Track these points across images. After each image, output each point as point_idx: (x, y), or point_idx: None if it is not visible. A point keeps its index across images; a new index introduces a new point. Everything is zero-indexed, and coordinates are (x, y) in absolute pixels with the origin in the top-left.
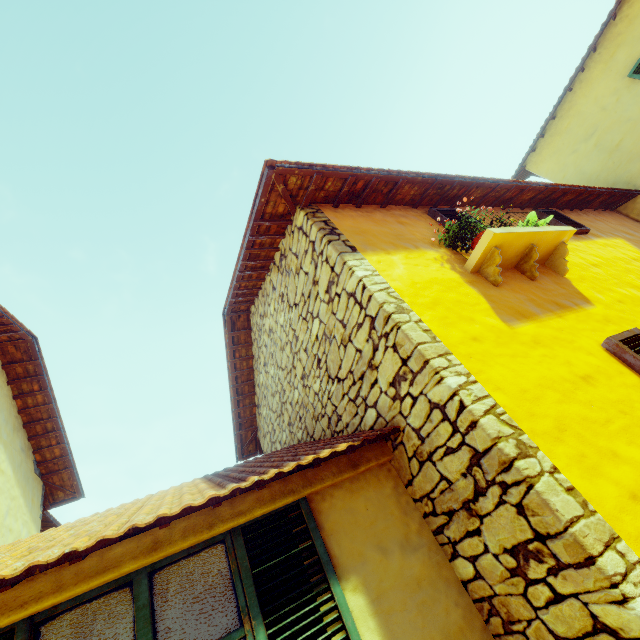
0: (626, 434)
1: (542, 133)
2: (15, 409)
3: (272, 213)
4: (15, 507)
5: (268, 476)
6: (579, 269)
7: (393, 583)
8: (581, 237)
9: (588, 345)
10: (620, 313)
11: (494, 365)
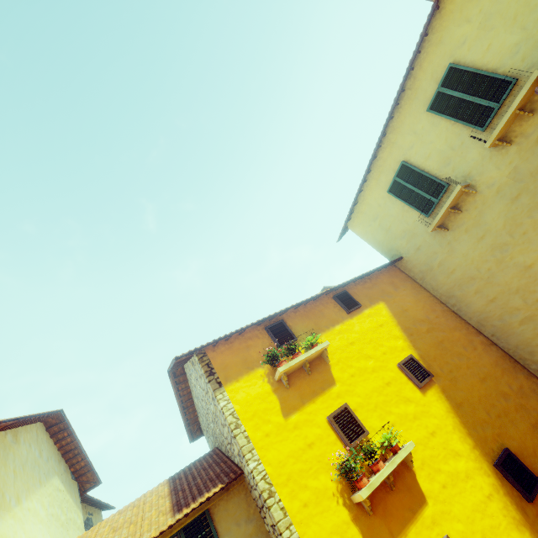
0: (315, 474)
1: (353, 209)
2: (56, 449)
3: None
4: (69, 505)
5: (189, 511)
6: (340, 352)
7: (241, 537)
8: (355, 313)
9: (320, 420)
10: (348, 387)
11: (271, 450)
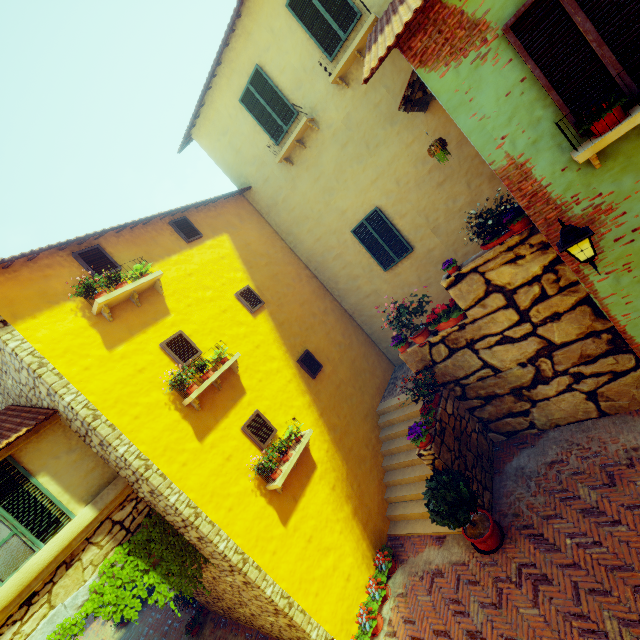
0: (147, 392)
1: (198, 112)
2: None
3: None
4: None
5: None
6: (177, 283)
7: (63, 466)
8: (196, 243)
9: (153, 348)
10: (184, 316)
11: (94, 381)
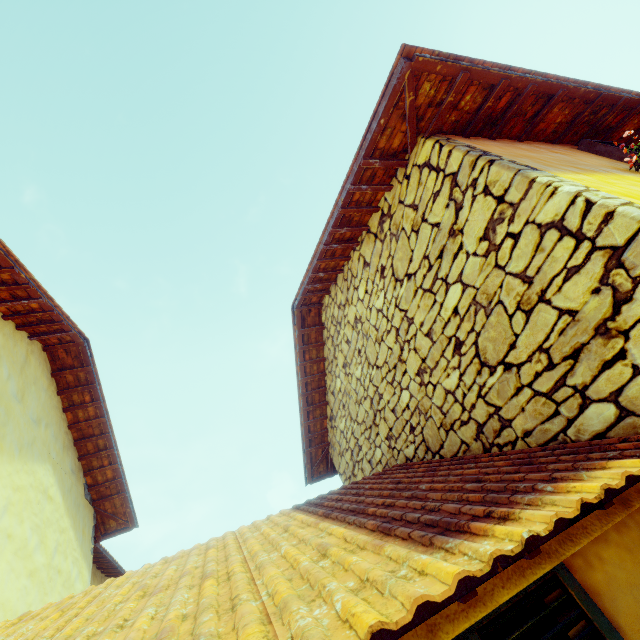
0: None
1: None
2: (65, 424)
3: (384, 149)
4: (64, 542)
5: (543, 528)
6: None
7: None
8: None
9: None
10: None
11: None
